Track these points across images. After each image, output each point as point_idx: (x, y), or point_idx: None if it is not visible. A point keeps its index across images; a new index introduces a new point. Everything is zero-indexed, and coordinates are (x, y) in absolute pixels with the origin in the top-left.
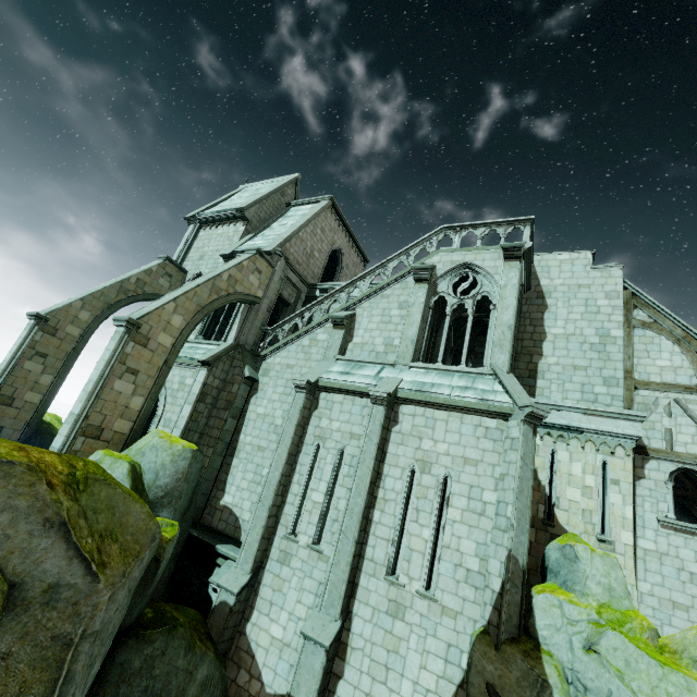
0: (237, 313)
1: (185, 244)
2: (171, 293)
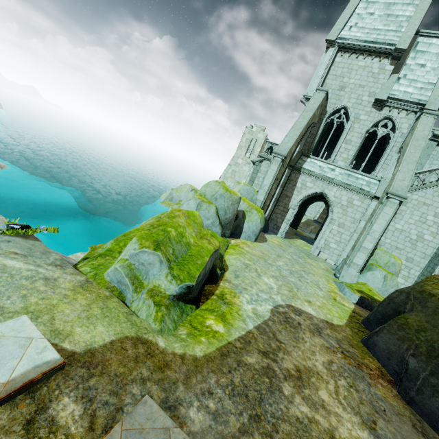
0: (387, 155)
1: (325, 70)
2: (402, 164)
